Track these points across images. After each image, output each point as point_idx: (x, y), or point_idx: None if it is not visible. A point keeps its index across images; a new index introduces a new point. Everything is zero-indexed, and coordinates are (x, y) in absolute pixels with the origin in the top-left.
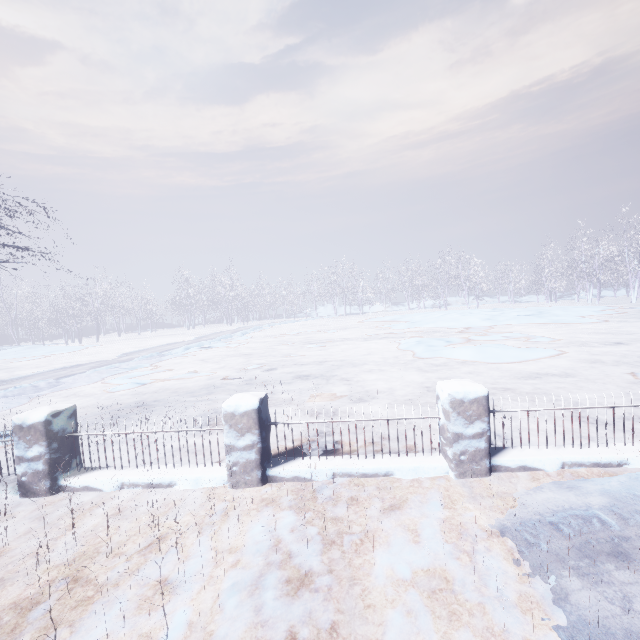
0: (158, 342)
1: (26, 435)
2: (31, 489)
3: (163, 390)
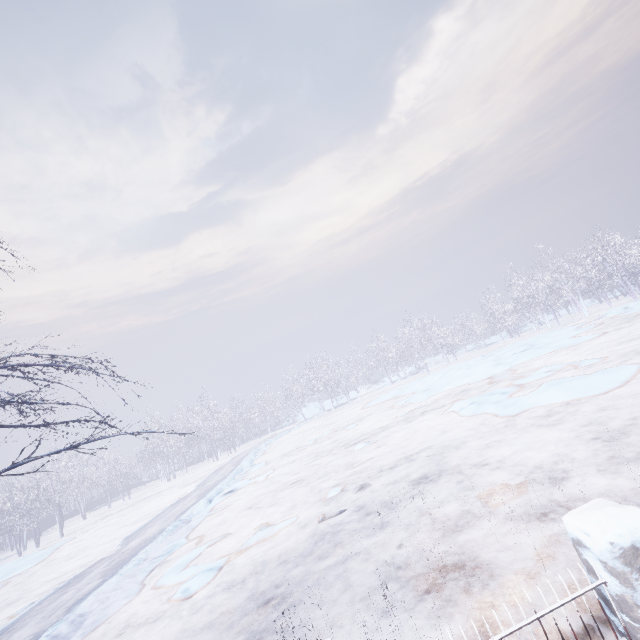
0: (150, 508)
1: None
2: None
3: (260, 566)
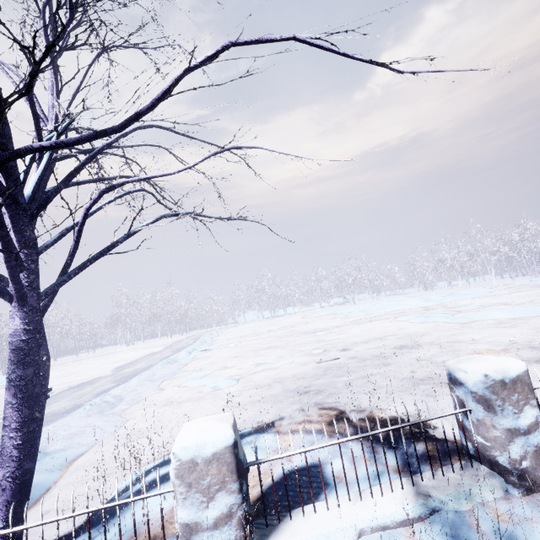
0: (124, 357)
1: (511, 394)
2: (537, 479)
3: (278, 380)
